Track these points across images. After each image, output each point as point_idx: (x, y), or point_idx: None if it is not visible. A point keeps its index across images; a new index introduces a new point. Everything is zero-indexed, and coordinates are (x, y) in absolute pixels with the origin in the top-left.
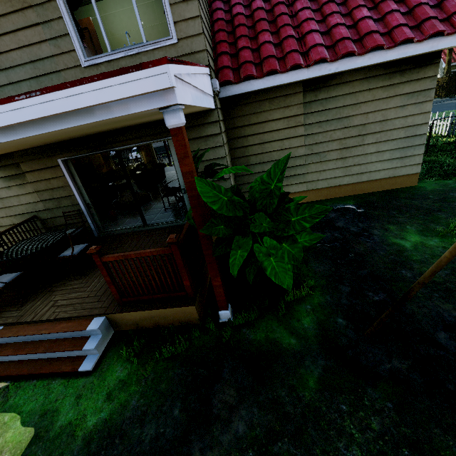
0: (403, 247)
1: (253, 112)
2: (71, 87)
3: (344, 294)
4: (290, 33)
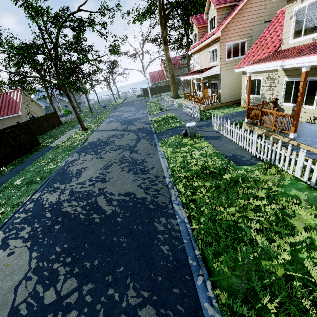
0: None
1: None
2: None
3: None
4: None
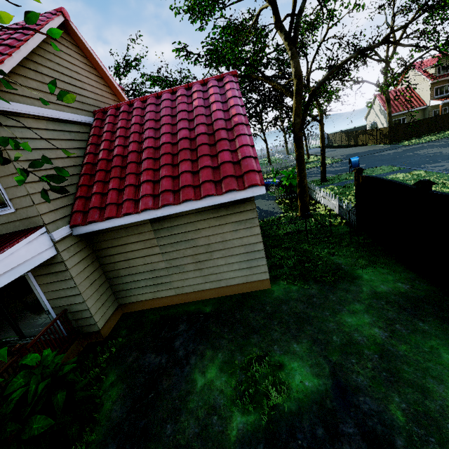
0: (194, 387)
1: (113, 237)
2: None
3: None
4: (130, 181)
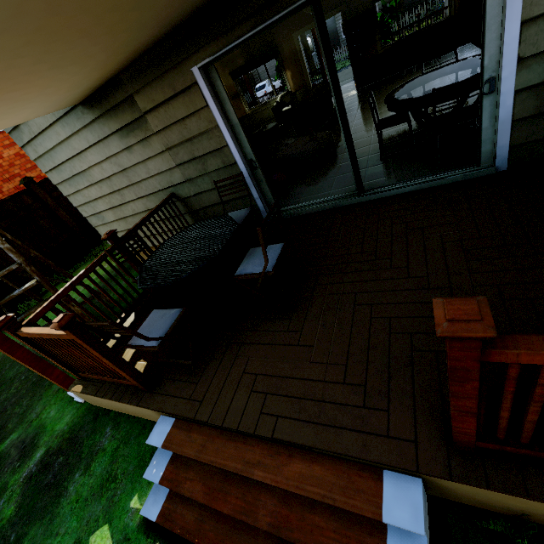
0: None
1: None
2: None
3: None
4: None
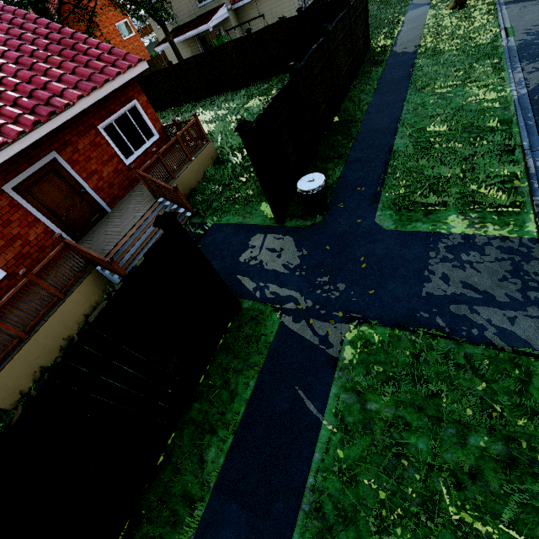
0: None
1: (244, 12)
2: (199, 28)
3: None
4: None
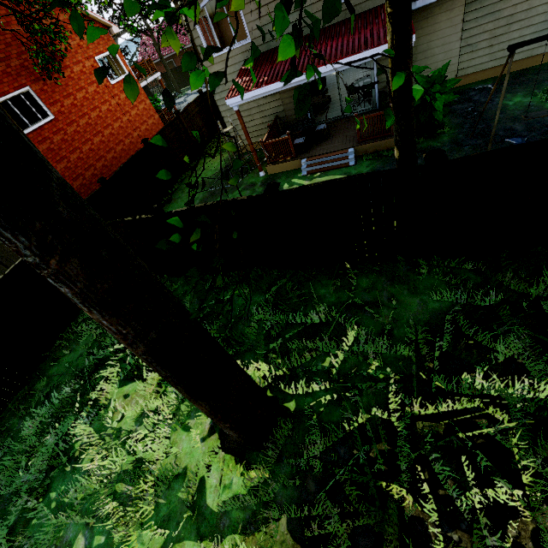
0: (507, 105)
1: (426, 17)
2: (381, 46)
3: (465, 128)
4: None
